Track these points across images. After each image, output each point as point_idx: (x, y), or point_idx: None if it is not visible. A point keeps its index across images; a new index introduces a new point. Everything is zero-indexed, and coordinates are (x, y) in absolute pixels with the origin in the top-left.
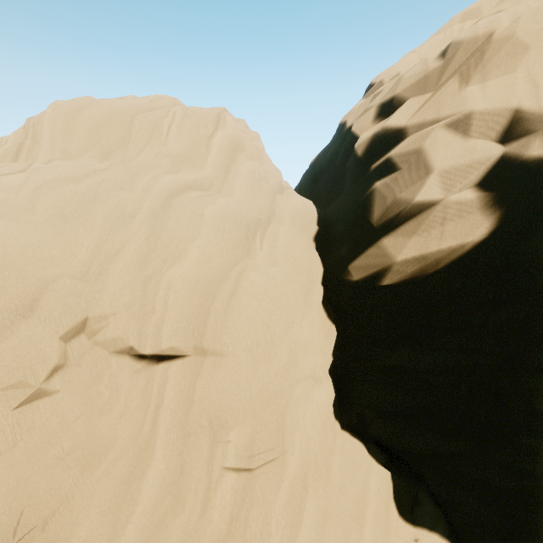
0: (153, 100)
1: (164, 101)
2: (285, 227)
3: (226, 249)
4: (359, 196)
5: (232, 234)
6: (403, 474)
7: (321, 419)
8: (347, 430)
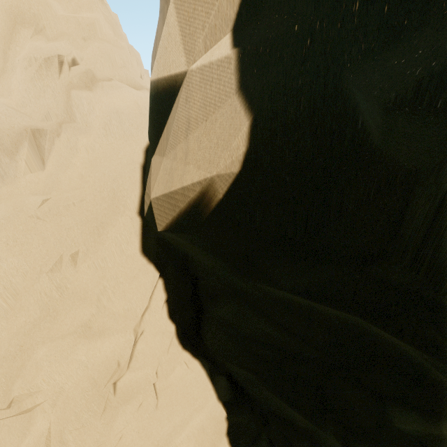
0: None
1: None
2: (90, 137)
3: None
4: None
5: None
6: (252, 411)
7: (91, 378)
8: (199, 359)
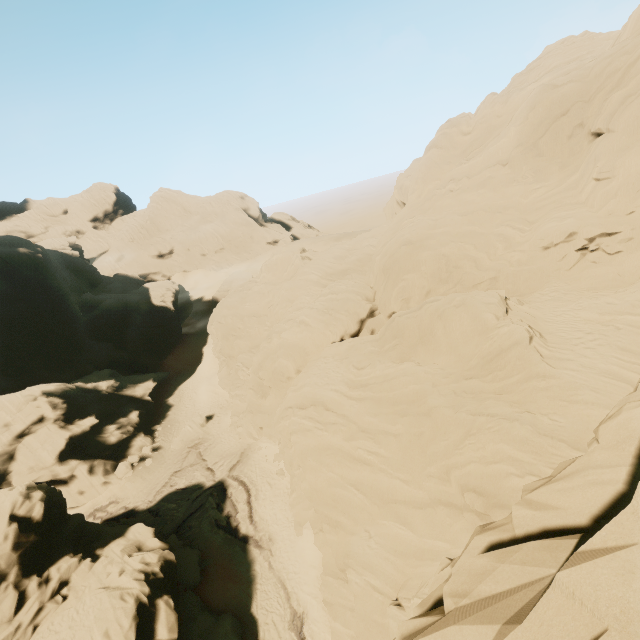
0: None
1: None
2: None
3: None
4: None
5: None
6: None
7: None
8: None
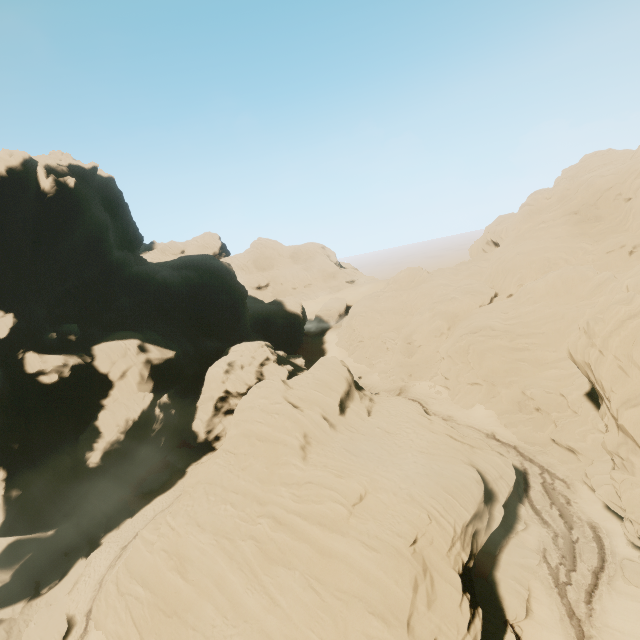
0: None
1: None
2: None
3: None
4: None
5: None
6: None
7: None
8: None
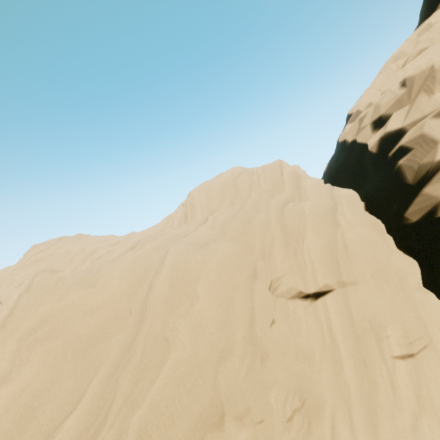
0: (232, 171)
1: (237, 169)
2: (346, 207)
3: (325, 226)
4: (388, 173)
5: (324, 217)
6: None
7: None
8: None
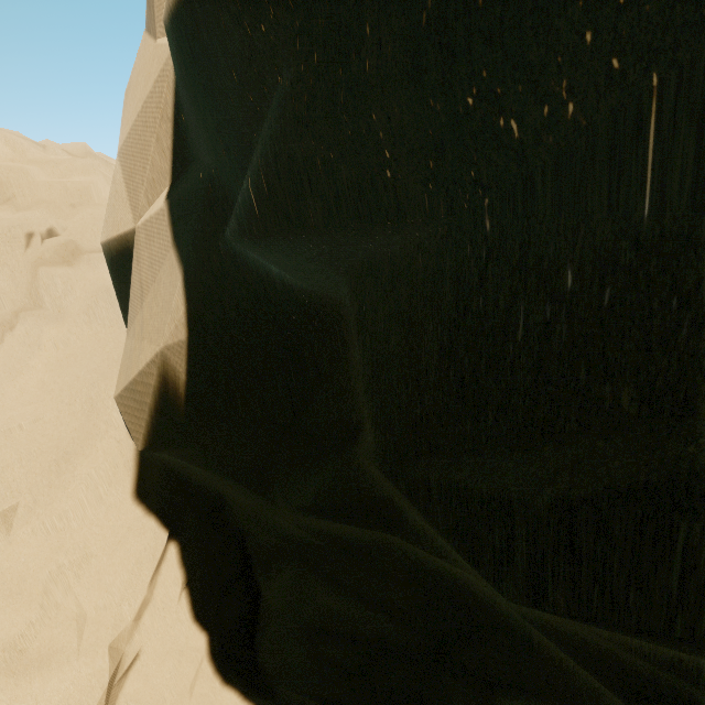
0: None
1: None
2: (64, 327)
3: None
4: None
5: None
6: None
7: None
8: (256, 702)
